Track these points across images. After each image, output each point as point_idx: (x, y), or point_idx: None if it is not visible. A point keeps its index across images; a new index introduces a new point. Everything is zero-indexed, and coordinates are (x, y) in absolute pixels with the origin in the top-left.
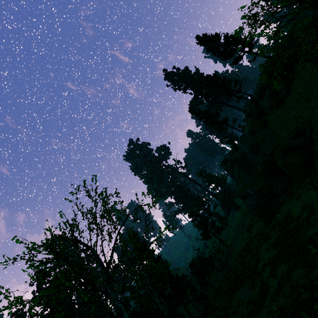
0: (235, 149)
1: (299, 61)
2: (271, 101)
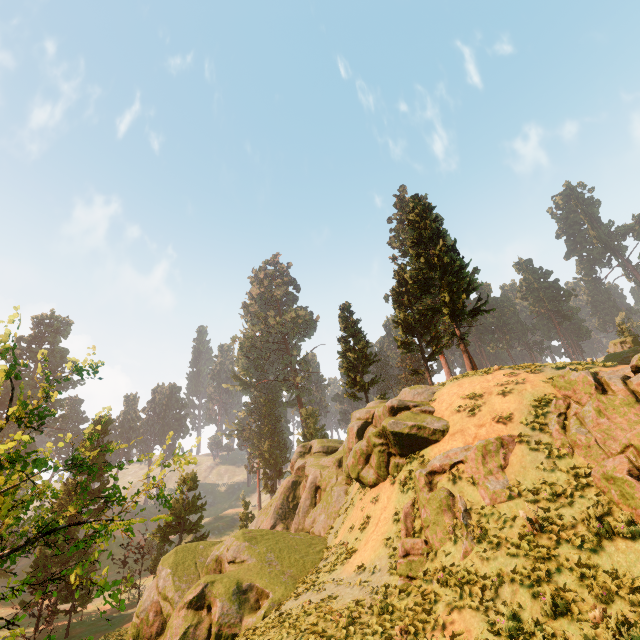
0: (332, 449)
1: (417, 460)
2: (351, 463)
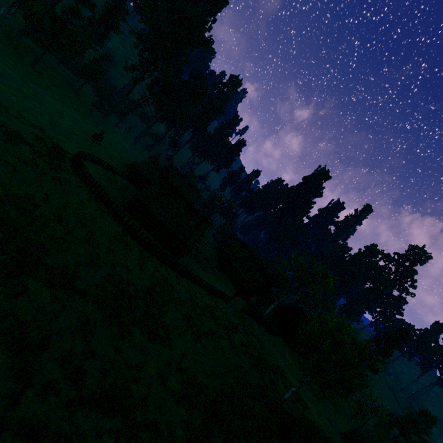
0: None
1: None
2: None
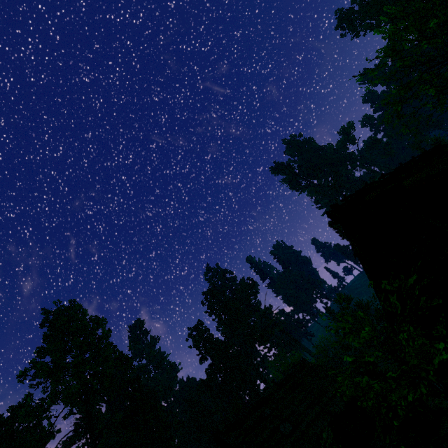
0: None
1: None
2: None
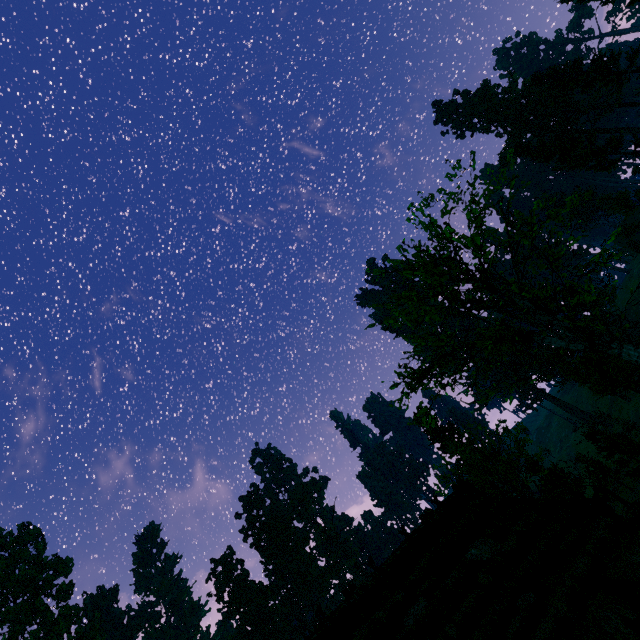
0: None
1: None
2: None
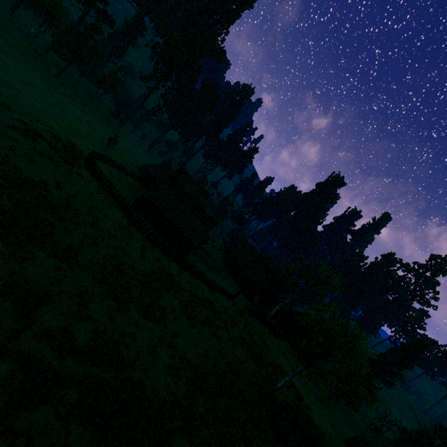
0: None
1: None
2: None
